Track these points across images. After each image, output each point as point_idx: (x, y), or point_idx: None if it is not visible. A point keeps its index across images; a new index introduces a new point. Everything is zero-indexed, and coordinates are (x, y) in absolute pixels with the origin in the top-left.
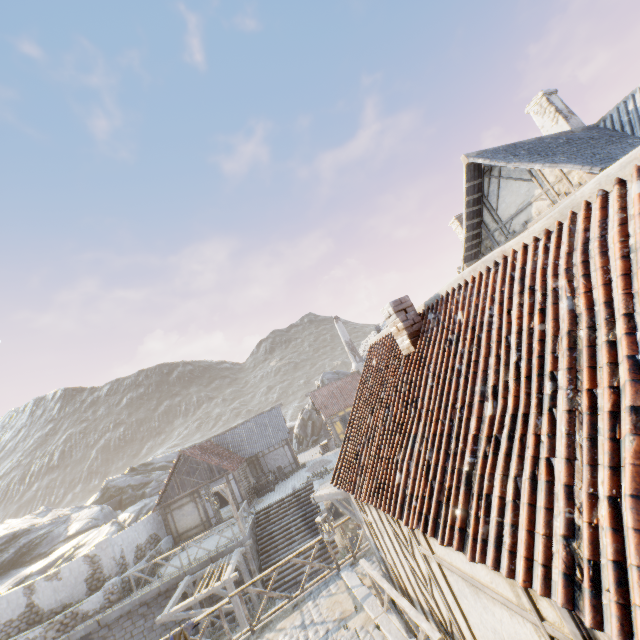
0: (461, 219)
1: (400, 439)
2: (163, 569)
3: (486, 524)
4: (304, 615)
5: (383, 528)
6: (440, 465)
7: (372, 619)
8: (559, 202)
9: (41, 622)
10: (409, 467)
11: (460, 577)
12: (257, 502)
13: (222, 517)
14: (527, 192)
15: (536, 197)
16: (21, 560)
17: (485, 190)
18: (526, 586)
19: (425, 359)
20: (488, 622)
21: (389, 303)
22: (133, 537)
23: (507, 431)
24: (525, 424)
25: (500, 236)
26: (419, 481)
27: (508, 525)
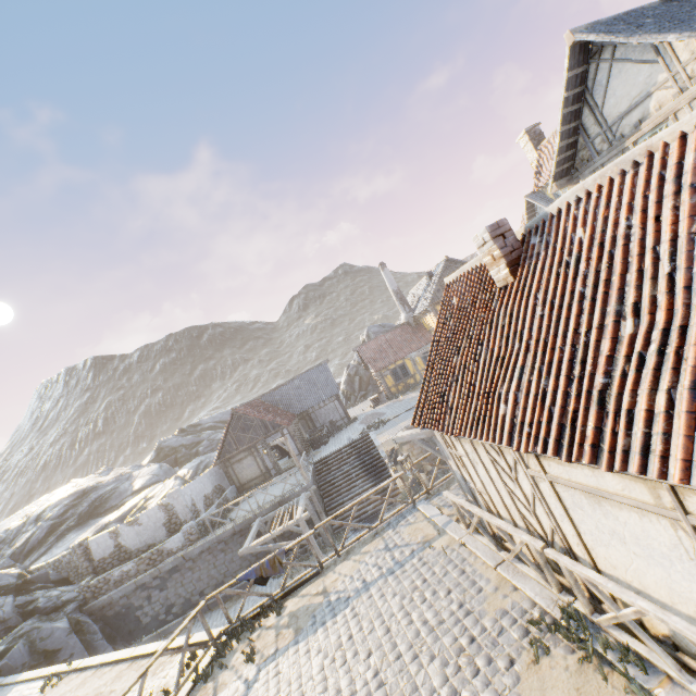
0: (532, 133)
1: (502, 373)
2: (233, 514)
3: (627, 437)
4: (386, 541)
5: (478, 459)
6: (561, 391)
7: (456, 540)
8: (690, 89)
9: (131, 559)
10: (517, 398)
11: (578, 491)
12: (313, 454)
13: (281, 468)
14: (647, 79)
15: (659, 85)
16: (96, 512)
17: (589, 81)
18: (683, 484)
19: (530, 288)
20: (606, 526)
21: (485, 228)
22: (200, 488)
23: (657, 346)
24: (682, 336)
25: (602, 143)
26: (532, 409)
27: (659, 434)
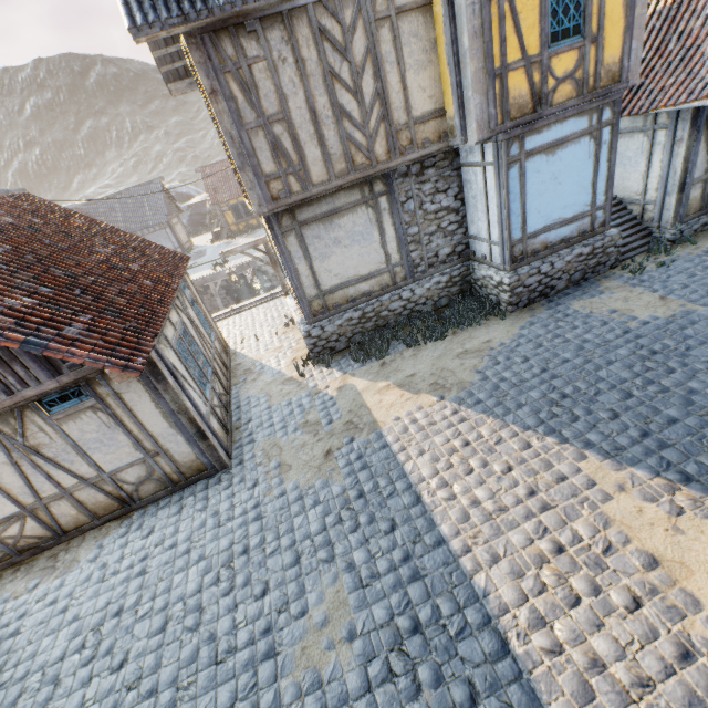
0: None
1: None
2: None
3: None
4: None
5: None
6: None
7: None
8: None
9: None
10: None
11: None
12: None
13: None
14: None
15: None
16: None
17: None
18: None
19: None
20: None
21: None
22: None
23: None
24: None
25: None
26: None
27: None
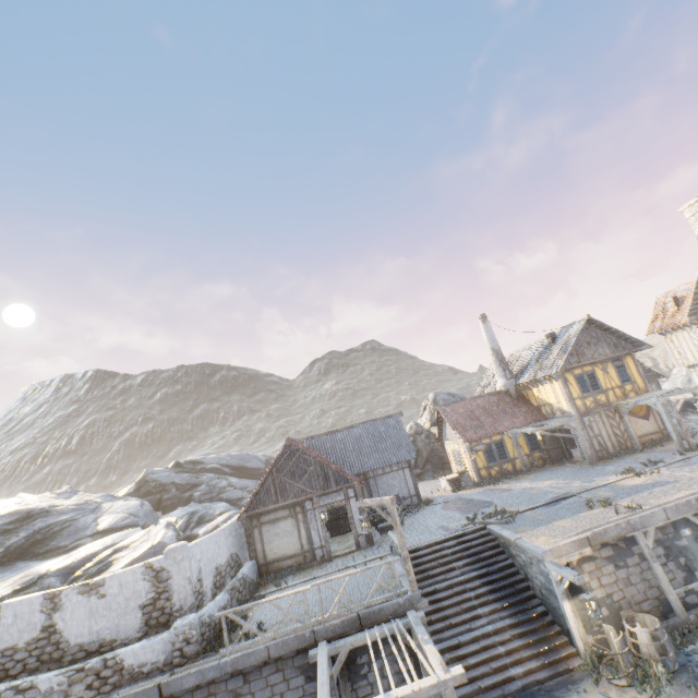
0: None
1: None
2: (257, 614)
3: None
4: None
5: None
6: None
7: None
8: None
9: (60, 662)
10: None
11: None
12: (382, 539)
13: (330, 550)
14: None
15: None
16: (32, 550)
17: None
18: None
19: None
20: None
21: None
22: (213, 552)
23: None
24: None
25: None
26: None
27: None
